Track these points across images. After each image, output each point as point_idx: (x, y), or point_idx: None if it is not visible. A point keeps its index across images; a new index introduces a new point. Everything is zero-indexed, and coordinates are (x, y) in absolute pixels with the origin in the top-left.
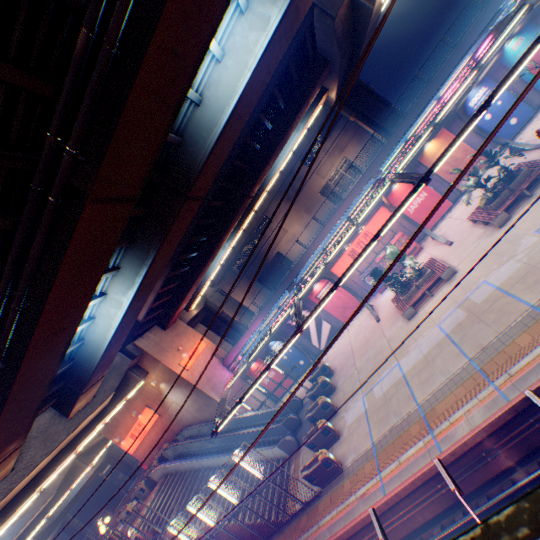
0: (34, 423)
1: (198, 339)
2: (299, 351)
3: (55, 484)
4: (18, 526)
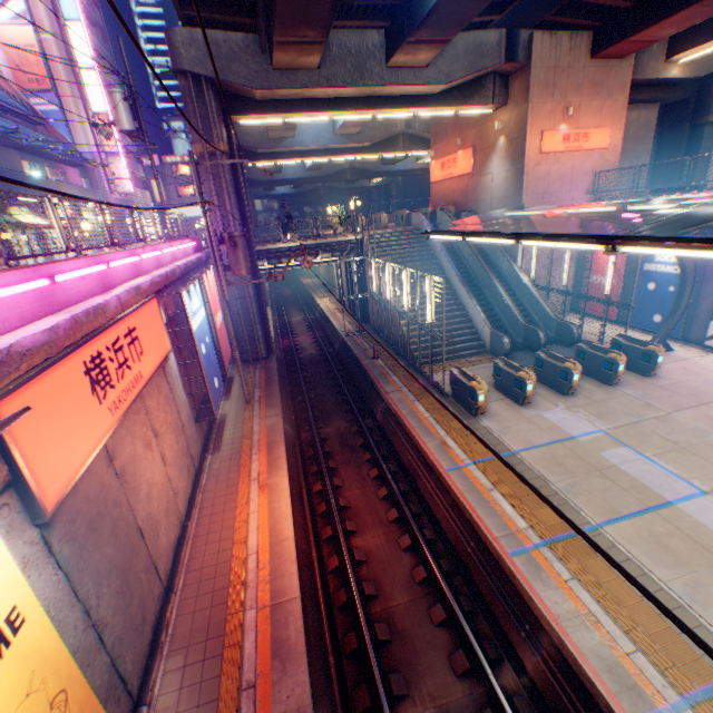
0: (358, 36)
1: (608, 127)
2: (672, 305)
3: (372, 137)
4: (335, 141)
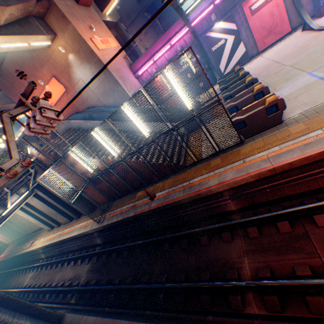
0: None
1: (110, 37)
2: (209, 66)
3: None
4: None
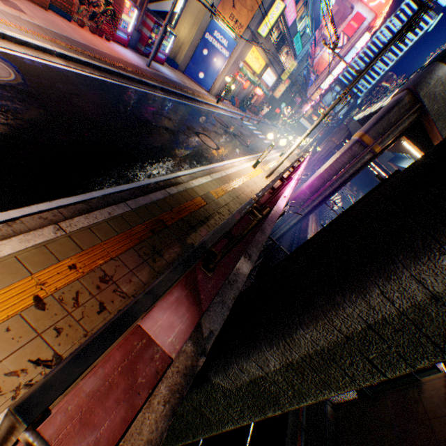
0: (387, 152)
1: None
2: None
3: None
4: None
